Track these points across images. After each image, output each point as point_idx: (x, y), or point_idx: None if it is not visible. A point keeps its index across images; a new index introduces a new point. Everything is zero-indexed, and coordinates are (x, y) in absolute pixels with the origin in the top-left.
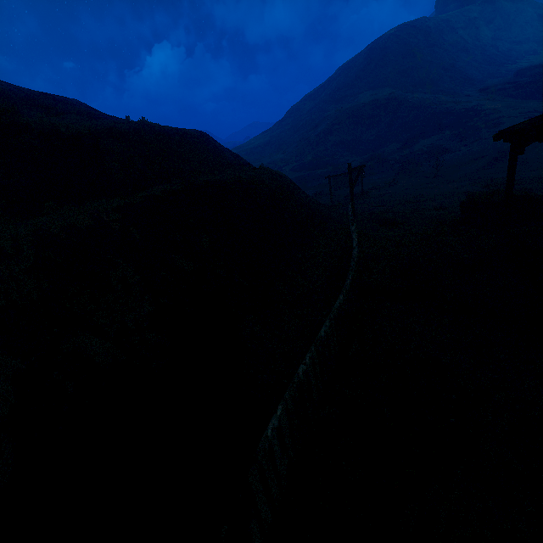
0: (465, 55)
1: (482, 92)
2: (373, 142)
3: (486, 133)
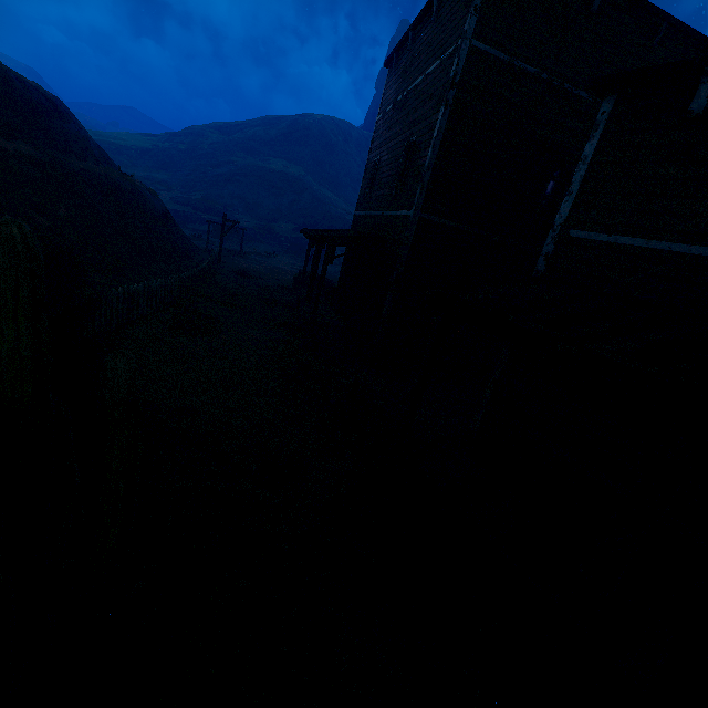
0: None
1: None
2: (273, 213)
3: None
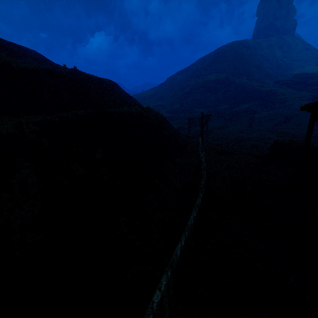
0: (267, 62)
1: (276, 83)
2: (214, 102)
3: (278, 105)
